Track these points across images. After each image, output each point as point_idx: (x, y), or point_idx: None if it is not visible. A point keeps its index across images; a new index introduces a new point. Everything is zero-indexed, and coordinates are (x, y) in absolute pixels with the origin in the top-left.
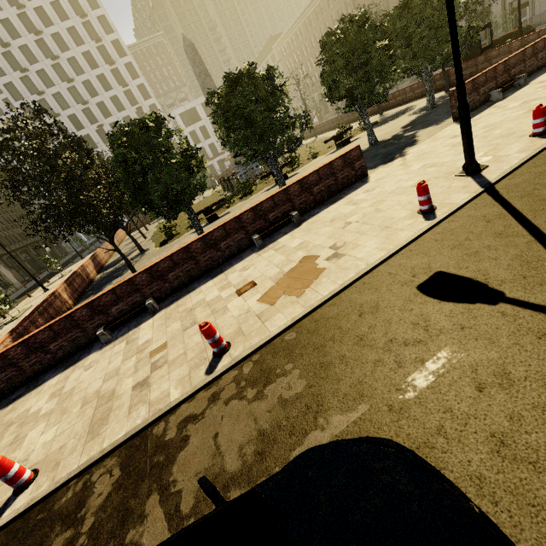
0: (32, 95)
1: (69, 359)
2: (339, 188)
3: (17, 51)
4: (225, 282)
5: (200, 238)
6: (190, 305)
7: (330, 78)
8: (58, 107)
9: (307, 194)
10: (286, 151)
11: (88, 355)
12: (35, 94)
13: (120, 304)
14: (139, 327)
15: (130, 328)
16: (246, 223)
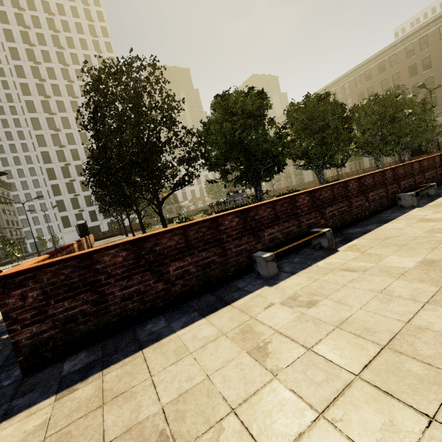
0: (50, 130)
1: (189, 302)
2: (437, 181)
3: (54, 102)
4: (440, 218)
5: (356, 178)
6: (421, 233)
7: (364, 126)
8: (66, 142)
9: (422, 176)
10: (335, 165)
11: (247, 292)
12: (52, 129)
13: (275, 228)
14: (330, 258)
15: (303, 262)
16: (387, 182)
